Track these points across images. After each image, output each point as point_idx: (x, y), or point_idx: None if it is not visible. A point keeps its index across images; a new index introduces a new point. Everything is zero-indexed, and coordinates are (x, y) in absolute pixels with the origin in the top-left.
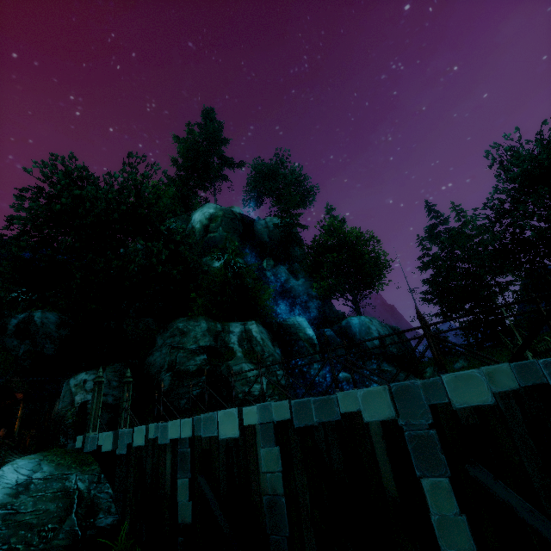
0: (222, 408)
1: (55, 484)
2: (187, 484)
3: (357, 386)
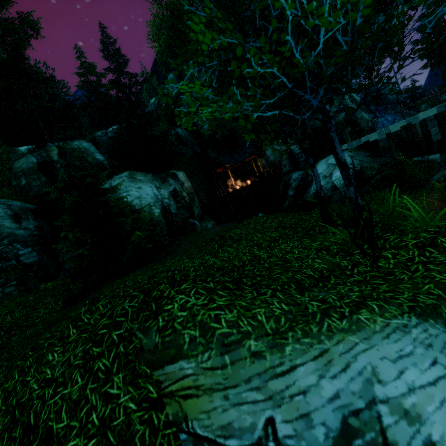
0: (359, 136)
1: (360, 155)
2: (437, 129)
3: (390, 123)
